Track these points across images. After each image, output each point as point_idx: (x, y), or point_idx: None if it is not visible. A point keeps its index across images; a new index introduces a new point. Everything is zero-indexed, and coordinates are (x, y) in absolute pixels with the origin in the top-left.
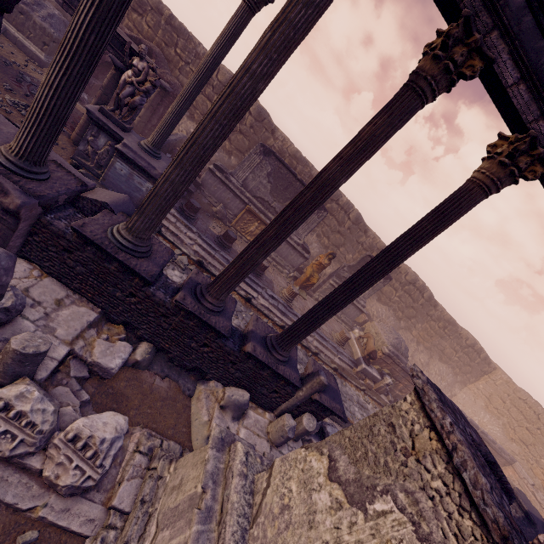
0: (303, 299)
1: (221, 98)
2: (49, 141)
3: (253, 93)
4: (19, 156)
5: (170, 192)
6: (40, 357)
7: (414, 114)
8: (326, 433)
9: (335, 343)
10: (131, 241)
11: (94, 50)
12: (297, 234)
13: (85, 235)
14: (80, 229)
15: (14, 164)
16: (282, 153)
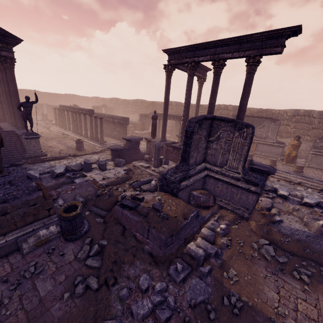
0: (291, 166)
1: (184, 106)
2: (165, 133)
3: (188, 101)
4: (161, 139)
5: (183, 129)
6: (167, 162)
7: (218, 78)
8: (276, 189)
9: (321, 179)
10: (181, 144)
11: (166, 115)
12: (270, 139)
13: (172, 146)
14: (171, 145)
15: (161, 140)
16: (252, 114)
